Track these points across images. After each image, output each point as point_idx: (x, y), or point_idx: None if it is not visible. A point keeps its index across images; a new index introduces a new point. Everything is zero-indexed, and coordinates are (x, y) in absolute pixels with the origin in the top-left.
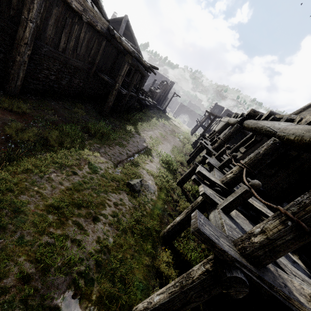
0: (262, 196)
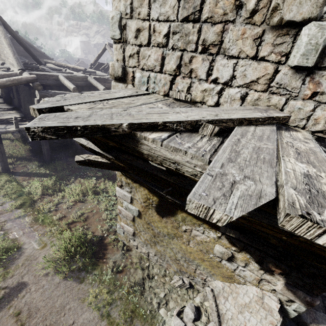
0: (17, 110)
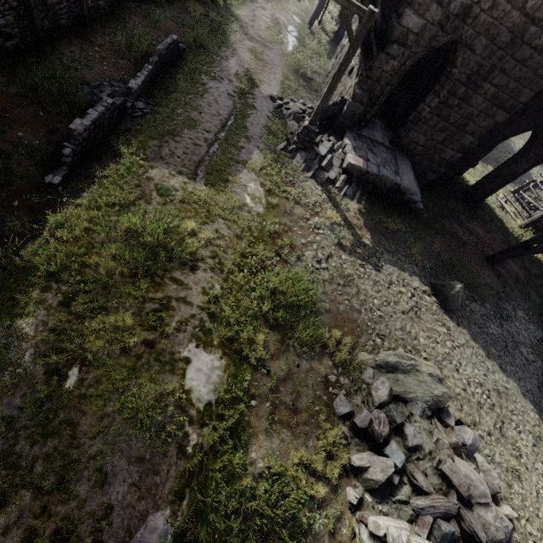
0: None
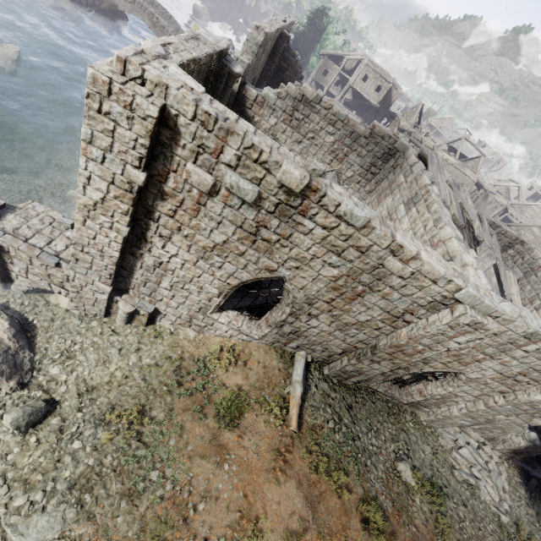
0: None
